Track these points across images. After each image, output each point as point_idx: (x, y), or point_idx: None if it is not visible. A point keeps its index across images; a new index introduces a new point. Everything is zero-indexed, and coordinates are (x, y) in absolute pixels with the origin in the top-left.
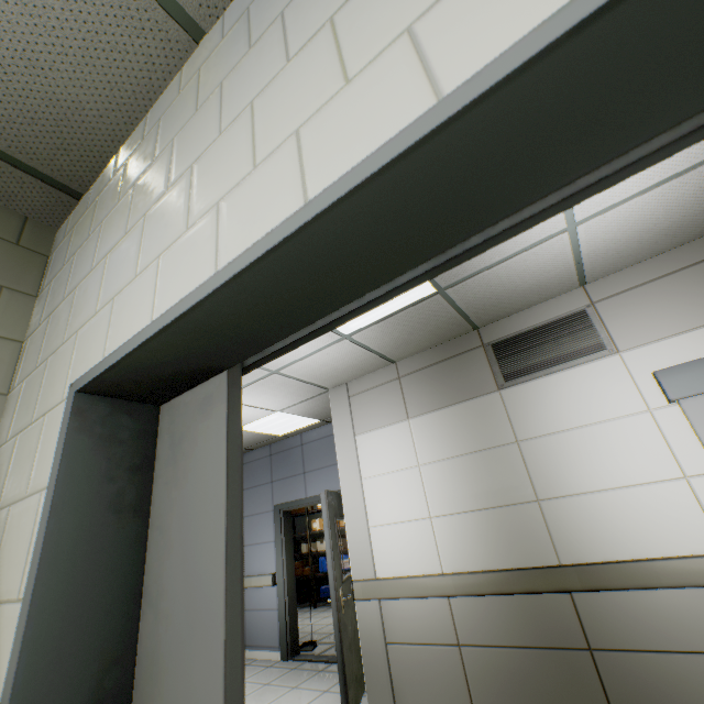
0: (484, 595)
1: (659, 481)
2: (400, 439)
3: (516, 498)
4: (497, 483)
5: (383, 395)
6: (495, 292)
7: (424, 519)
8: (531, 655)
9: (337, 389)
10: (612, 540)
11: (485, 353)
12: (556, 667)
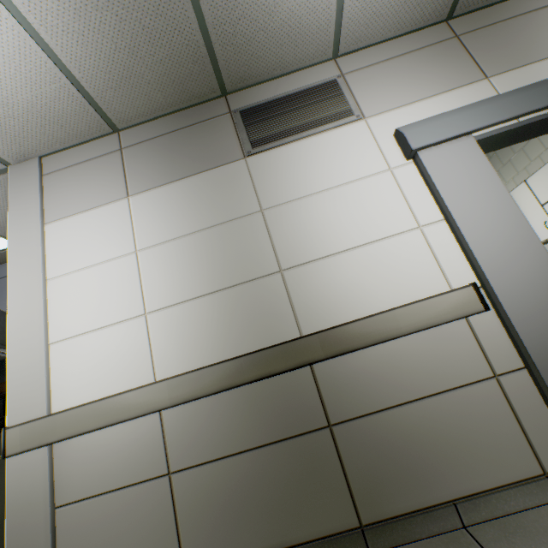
0: (209, 396)
1: (398, 233)
2: (114, 222)
3: (257, 273)
4: (236, 259)
5: (95, 171)
6: (250, 0)
7: (136, 318)
8: (264, 455)
9: (22, 165)
10: (355, 300)
11: (232, 121)
12: (292, 460)
